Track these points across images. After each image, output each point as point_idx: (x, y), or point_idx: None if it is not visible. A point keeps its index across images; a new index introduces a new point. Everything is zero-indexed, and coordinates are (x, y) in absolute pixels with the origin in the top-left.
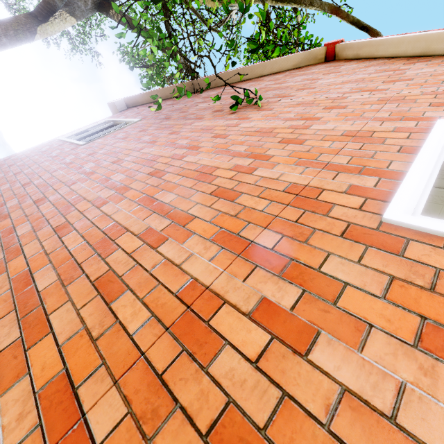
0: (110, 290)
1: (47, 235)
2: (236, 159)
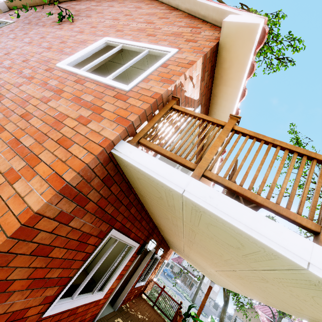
0: None
1: None
2: (40, 49)
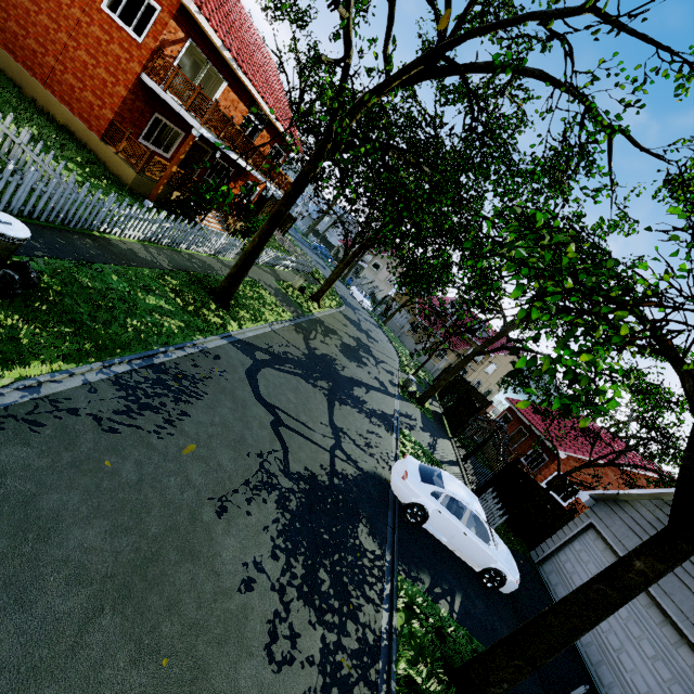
0: (67, 19)
1: (44, 2)
2: None
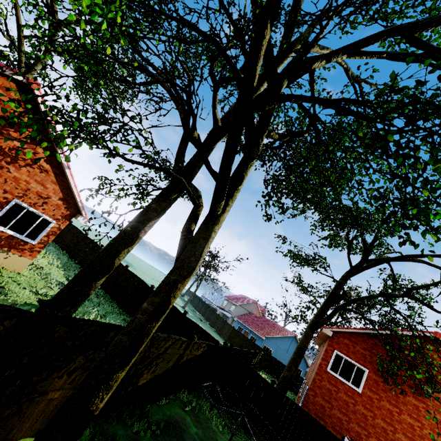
0: None
1: None
2: (439, 437)
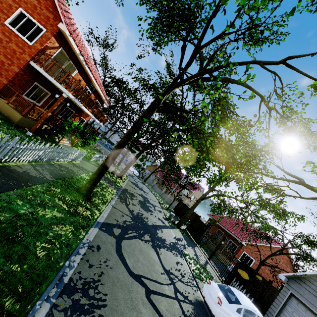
0: None
1: None
2: None
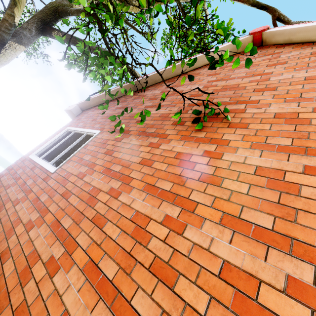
0: None
1: None
2: (276, 254)
